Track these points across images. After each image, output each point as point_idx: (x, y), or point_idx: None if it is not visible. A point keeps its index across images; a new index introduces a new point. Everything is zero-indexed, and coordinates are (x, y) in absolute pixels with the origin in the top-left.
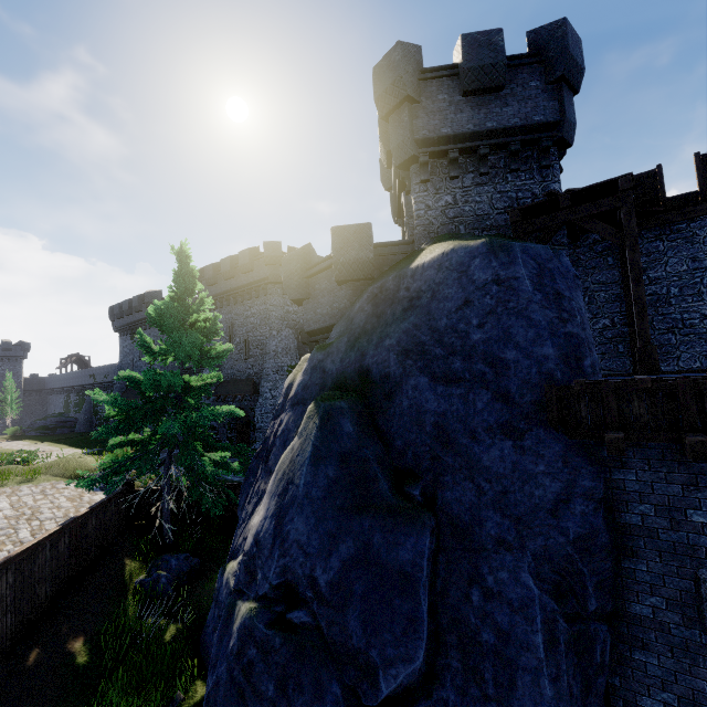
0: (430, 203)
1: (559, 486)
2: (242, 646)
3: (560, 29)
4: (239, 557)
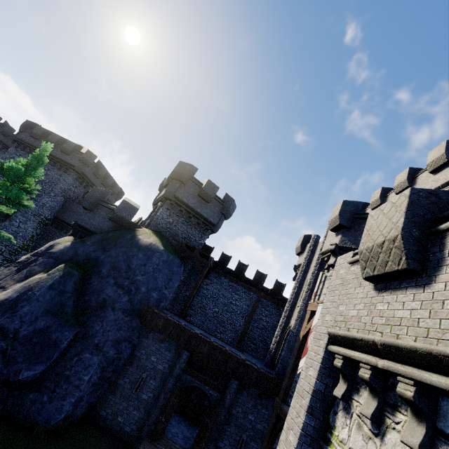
0: (164, 217)
1: (126, 336)
2: None
3: (232, 201)
4: None
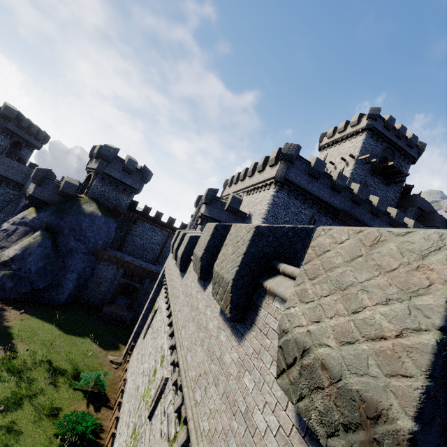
0: (98, 188)
1: (88, 265)
2: (4, 278)
3: (149, 172)
4: None
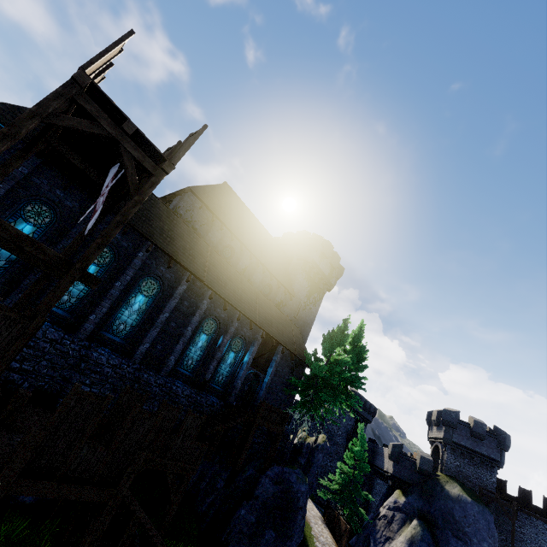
0: (452, 461)
1: None
2: None
3: (504, 434)
4: None
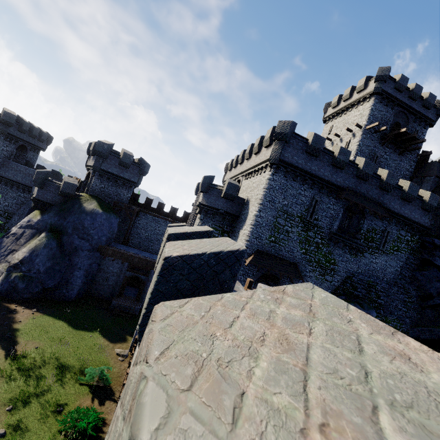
0: (98, 185)
1: (94, 261)
2: (16, 280)
3: (146, 164)
4: (3, 265)
